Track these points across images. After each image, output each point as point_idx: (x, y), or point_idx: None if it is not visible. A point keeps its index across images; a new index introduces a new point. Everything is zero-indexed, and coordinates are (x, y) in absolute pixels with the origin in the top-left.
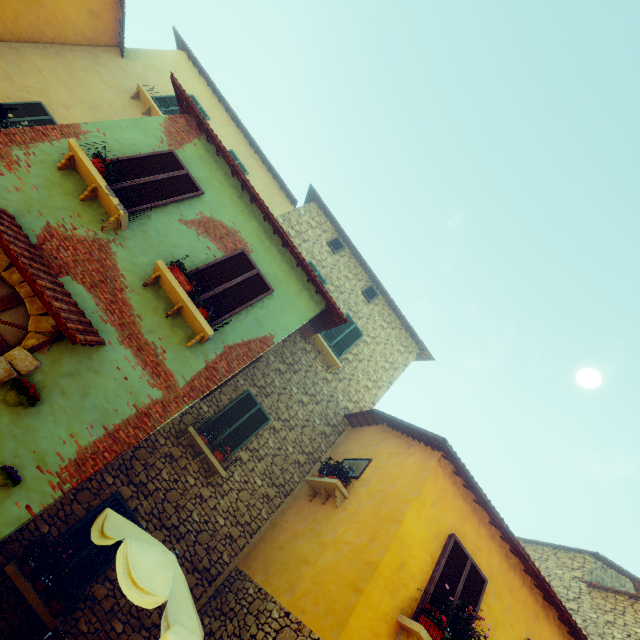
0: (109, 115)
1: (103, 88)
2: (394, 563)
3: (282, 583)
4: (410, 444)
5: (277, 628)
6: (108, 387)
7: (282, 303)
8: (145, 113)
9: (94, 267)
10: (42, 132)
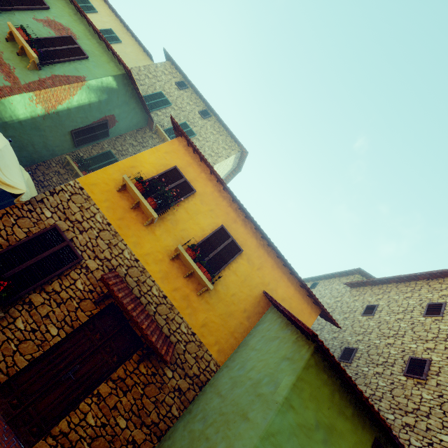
0: None
1: None
2: (128, 164)
3: None
4: None
5: None
6: None
7: (95, 65)
8: None
9: None
10: None
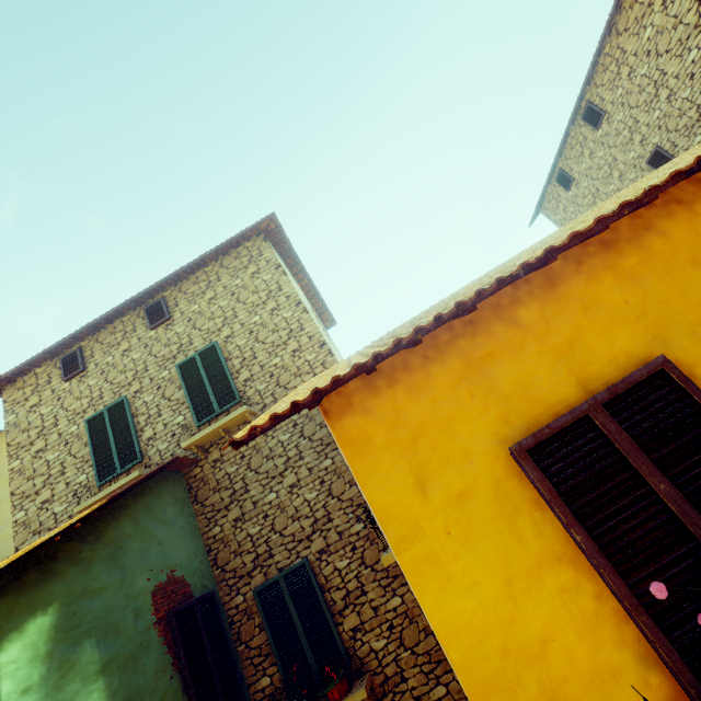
0: None
1: None
2: None
3: None
4: None
5: None
6: None
7: None
8: None
9: None
10: None
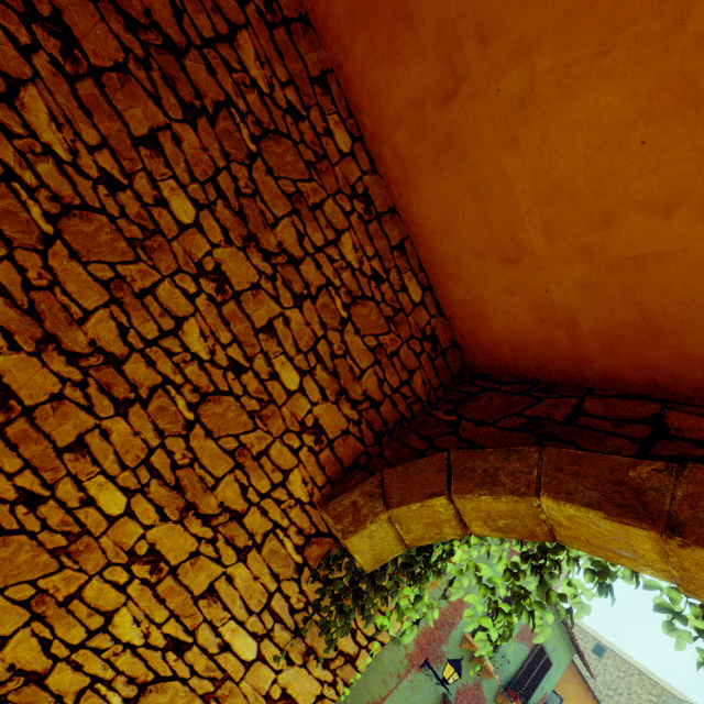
0: None
1: None
2: None
3: None
4: None
5: None
6: None
7: (554, 665)
8: None
9: (475, 701)
10: (452, 623)
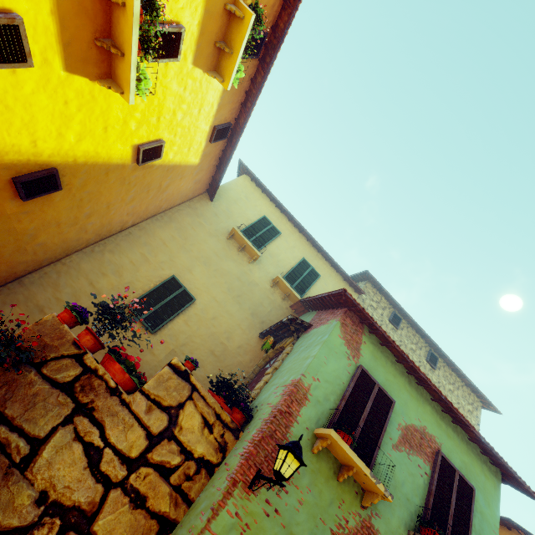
0: (218, 263)
1: (207, 238)
2: None
3: None
4: None
5: None
6: None
7: (480, 495)
8: (240, 250)
9: None
10: (287, 412)
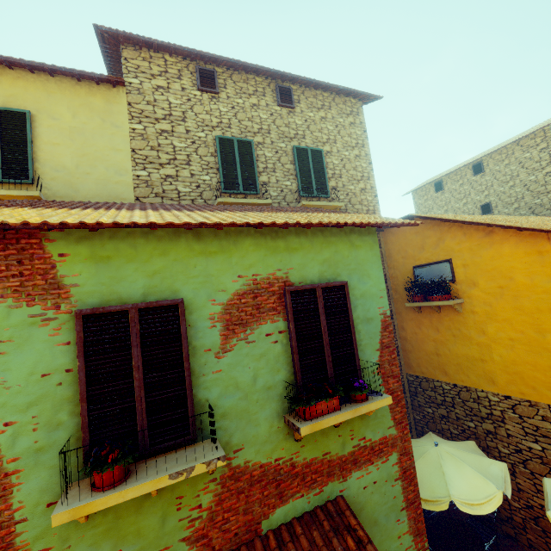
0: None
1: None
2: None
3: (473, 378)
4: (487, 231)
5: (508, 407)
6: (376, 501)
7: (357, 278)
8: None
9: (258, 491)
10: None
